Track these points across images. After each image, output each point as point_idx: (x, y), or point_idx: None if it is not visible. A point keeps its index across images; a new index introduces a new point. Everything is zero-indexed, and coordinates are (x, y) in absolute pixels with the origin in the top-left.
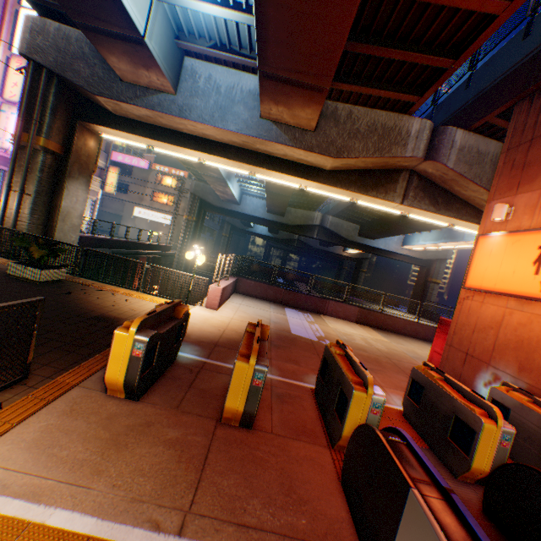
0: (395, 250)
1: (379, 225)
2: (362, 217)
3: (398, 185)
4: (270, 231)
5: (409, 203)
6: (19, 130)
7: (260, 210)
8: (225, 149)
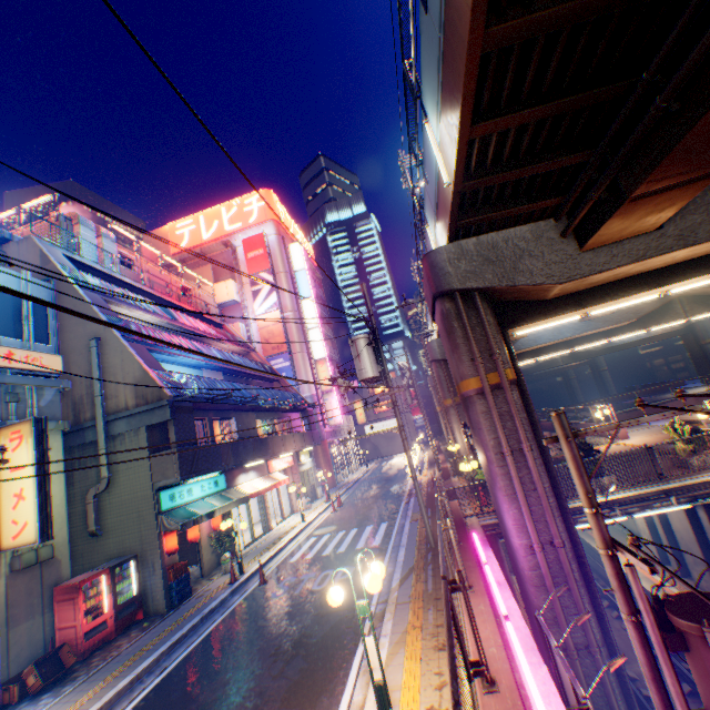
0: (647, 335)
1: None
2: None
3: (674, 309)
4: None
5: (690, 314)
6: (452, 398)
7: None
8: (554, 346)
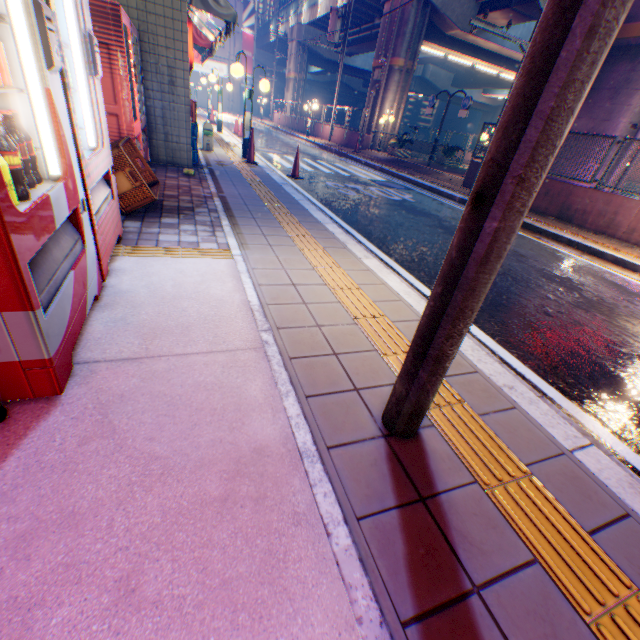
0: (476, 100)
1: (486, 81)
2: (467, 70)
3: None
4: (316, 73)
5: None
6: (407, 61)
7: (370, 62)
8: (499, 60)
